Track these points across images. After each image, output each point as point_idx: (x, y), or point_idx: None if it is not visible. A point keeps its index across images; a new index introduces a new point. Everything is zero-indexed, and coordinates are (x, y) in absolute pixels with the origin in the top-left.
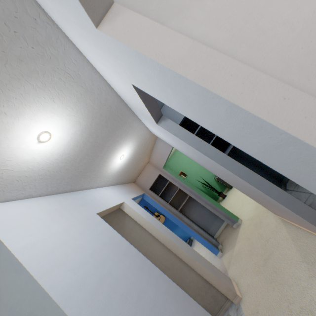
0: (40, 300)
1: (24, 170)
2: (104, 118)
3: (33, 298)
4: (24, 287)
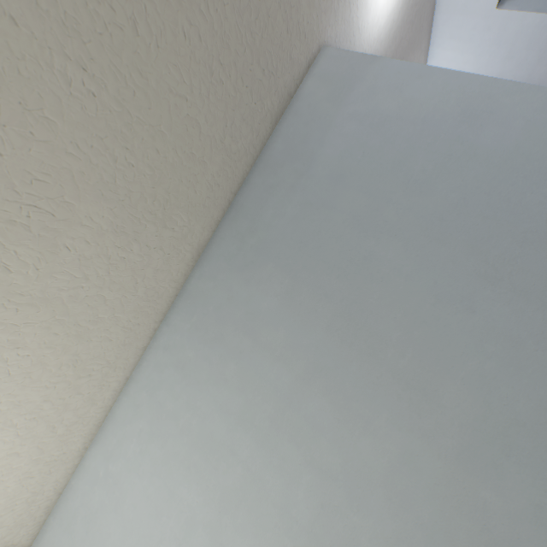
0: (477, 91)
1: (359, 25)
2: (418, 2)
3: (463, 94)
4: (441, 89)
